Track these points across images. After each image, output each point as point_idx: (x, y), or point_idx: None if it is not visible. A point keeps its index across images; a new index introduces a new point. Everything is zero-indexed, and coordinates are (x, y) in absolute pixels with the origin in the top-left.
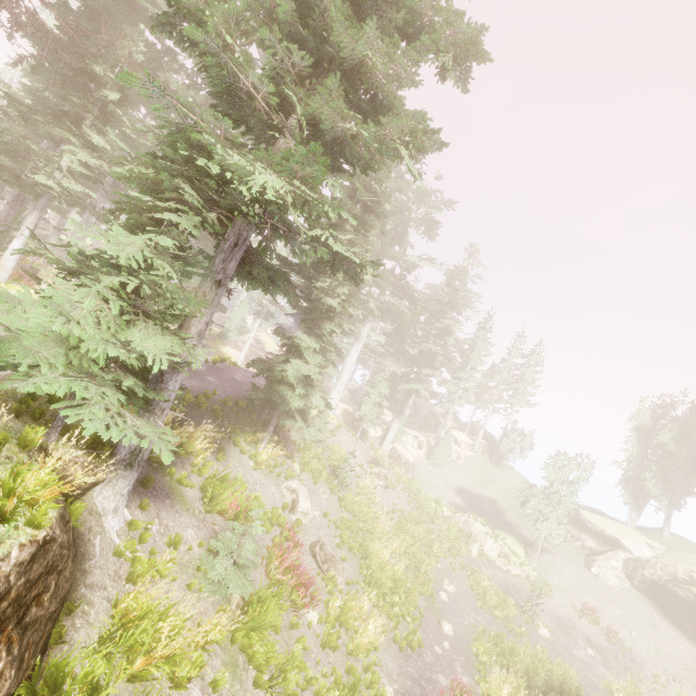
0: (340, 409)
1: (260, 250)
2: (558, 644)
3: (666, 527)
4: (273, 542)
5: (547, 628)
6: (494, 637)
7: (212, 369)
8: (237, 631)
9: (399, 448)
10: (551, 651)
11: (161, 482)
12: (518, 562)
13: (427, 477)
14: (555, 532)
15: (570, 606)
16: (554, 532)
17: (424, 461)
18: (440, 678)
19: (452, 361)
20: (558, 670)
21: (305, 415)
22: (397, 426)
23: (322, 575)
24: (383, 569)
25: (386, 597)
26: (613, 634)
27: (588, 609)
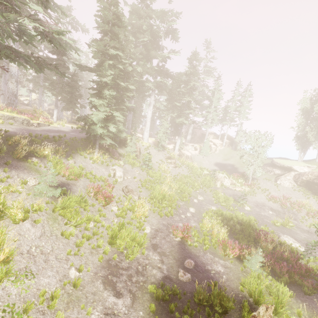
0: (153, 140)
1: (1, 40)
2: (254, 211)
3: (317, 157)
4: (90, 184)
5: (250, 207)
6: (216, 211)
7: (76, 130)
8: (56, 208)
9: (183, 151)
10: (249, 214)
11: (22, 164)
12: (240, 185)
13: (200, 161)
14: (257, 170)
15: (264, 198)
16: (257, 170)
17: (198, 155)
18: (180, 224)
19: (201, 104)
20: (245, 218)
21: (125, 142)
22: (179, 141)
23: (125, 196)
24: (159, 192)
25: (160, 202)
26: (285, 205)
27: (272, 197)
